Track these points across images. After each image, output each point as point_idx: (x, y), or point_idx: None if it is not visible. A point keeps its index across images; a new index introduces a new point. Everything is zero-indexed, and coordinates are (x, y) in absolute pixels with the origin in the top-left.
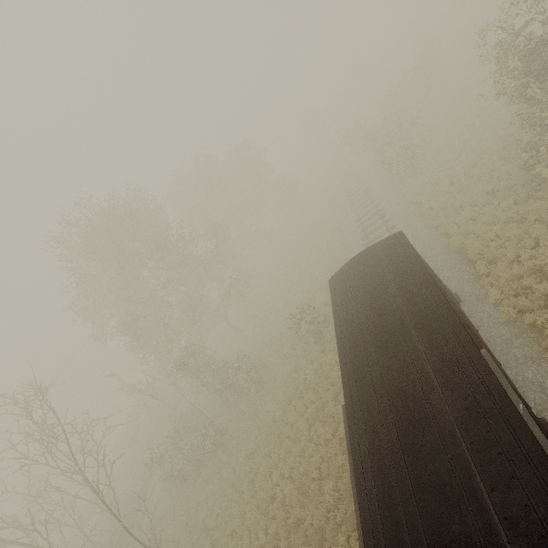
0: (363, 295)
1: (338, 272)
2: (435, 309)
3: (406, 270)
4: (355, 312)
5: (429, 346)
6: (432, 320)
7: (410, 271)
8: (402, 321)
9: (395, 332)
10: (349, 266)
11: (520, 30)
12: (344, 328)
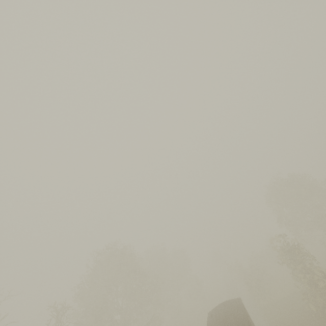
0: (220, 314)
1: (213, 309)
2: (242, 317)
3: (237, 307)
4: (216, 319)
5: (237, 325)
6: (240, 319)
7: (238, 307)
8: (231, 319)
9: (227, 322)
10: (217, 306)
11: (284, 245)
12: (210, 325)
